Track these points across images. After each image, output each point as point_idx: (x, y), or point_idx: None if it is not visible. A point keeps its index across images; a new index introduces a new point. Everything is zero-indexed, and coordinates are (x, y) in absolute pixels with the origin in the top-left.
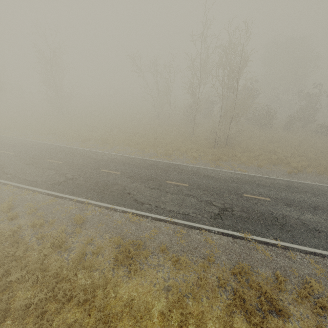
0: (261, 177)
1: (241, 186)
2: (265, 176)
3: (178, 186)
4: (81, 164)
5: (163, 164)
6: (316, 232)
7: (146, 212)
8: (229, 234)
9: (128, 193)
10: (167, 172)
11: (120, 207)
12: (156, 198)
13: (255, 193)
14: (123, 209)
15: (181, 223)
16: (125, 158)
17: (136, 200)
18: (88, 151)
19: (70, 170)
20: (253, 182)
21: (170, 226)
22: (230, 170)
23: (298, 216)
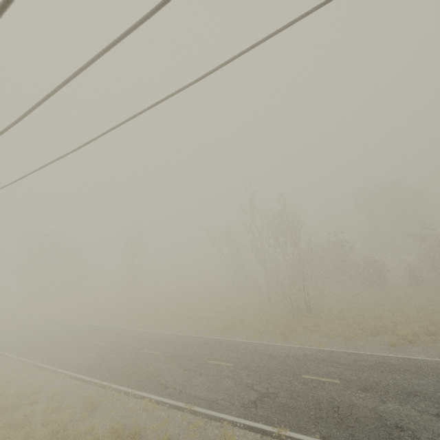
0: (341, 352)
1: (304, 365)
2: (350, 351)
3: (219, 366)
4: (124, 345)
5: (215, 341)
6: (396, 430)
7: (166, 398)
8: (258, 428)
9: (157, 375)
10: (214, 350)
11: (140, 392)
12: (185, 381)
13: (320, 373)
14: (143, 394)
15: (201, 412)
16: (174, 336)
17: (161, 383)
18: (140, 331)
19: (110, 352)
20: (326, 359)
21: (187, 416)
22: (302, 345)
23: (374, 404)
